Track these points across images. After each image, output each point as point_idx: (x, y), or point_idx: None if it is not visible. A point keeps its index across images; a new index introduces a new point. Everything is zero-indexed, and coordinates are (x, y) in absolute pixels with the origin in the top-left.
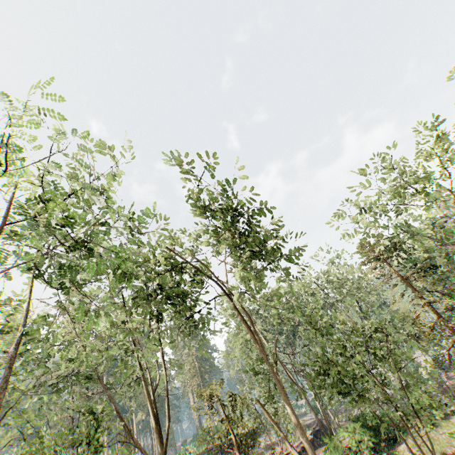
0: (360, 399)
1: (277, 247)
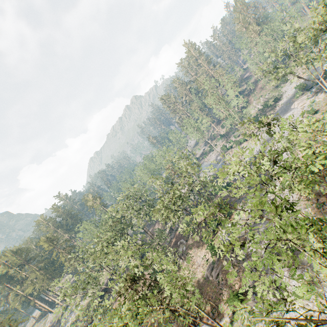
0: None
1: None
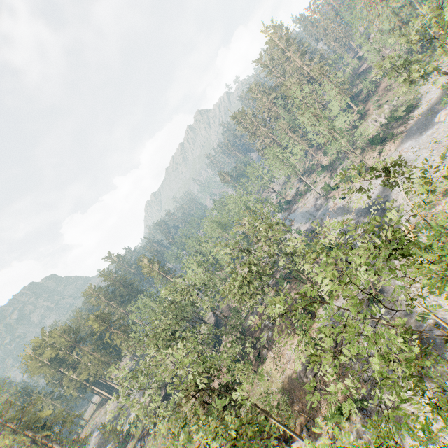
0: None
1: None
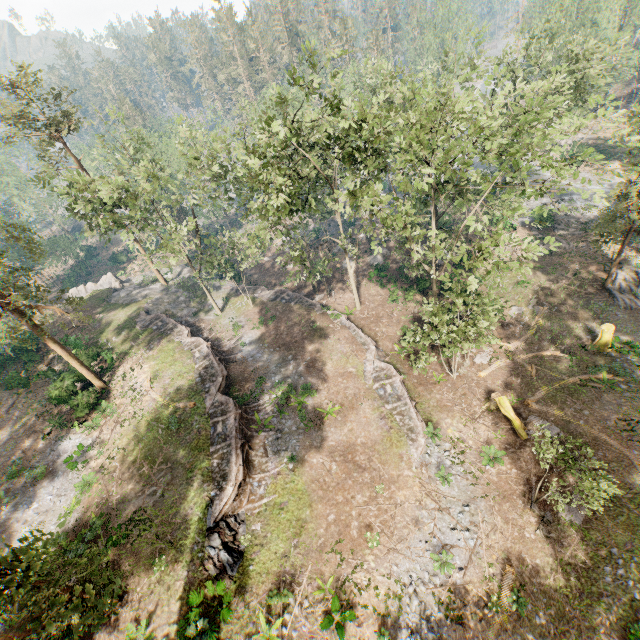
0: None
1: None
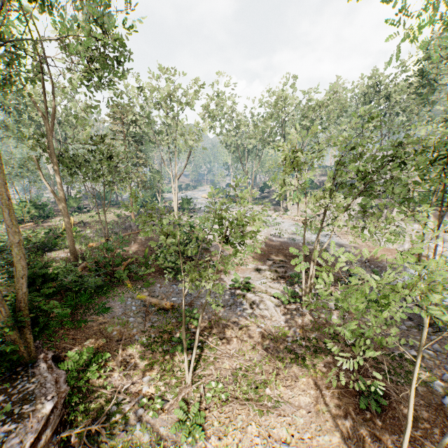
0: (95, 178)
1: (111, 81)
